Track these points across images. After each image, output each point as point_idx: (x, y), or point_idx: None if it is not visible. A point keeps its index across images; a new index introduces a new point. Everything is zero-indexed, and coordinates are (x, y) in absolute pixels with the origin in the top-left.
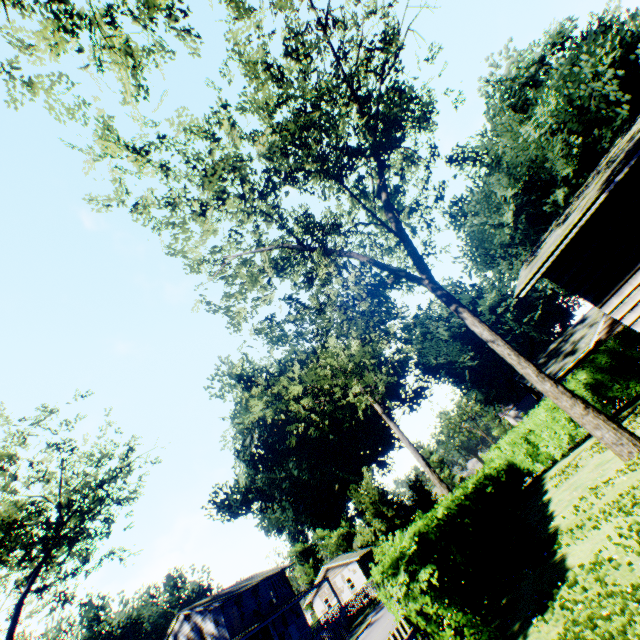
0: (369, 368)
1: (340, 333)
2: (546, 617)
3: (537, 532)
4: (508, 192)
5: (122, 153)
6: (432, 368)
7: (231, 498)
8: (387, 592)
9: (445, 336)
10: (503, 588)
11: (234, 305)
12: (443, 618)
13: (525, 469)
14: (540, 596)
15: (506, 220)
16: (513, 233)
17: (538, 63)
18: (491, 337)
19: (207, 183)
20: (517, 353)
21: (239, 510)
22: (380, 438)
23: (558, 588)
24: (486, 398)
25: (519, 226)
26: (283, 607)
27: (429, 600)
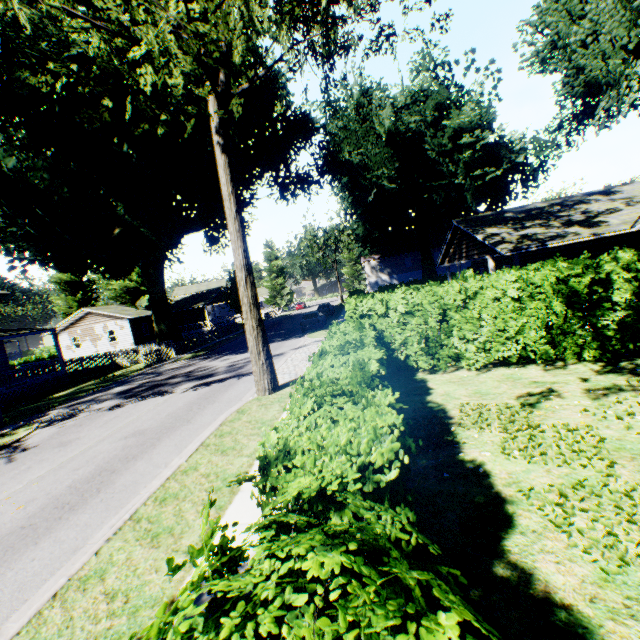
0: None
1: None
2: None
3: None
4: None
5: None
6: (339, 163)
7: None
8: None
9: (384, 128)
10: None
11: None
12: None
13: (401, 353)
14: None
15: None
16: None
17: None
18: None
19: None
20: None
21: None
22: (221, 207)
23: None
24: (365, 236)
25: None
26: None
27: None
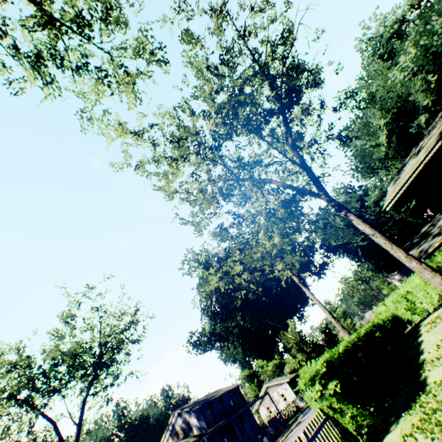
0: (287, 252)
1: (267, 234)
2: (410, 412)
3: (411, 362)
4: (381, 121)
5: (128, 137)
6: (333, 248)
7: (201, 339)
8: (309, 395)
9: (341, 225)
10: (385, 396)
11: (199, 222)
12: (346, 413)
13: (406, 319)
14: (408, 400)
15: (381, 141)
16: (387, 150)
17: (400, 21)
18: (371, 232)
19: (179, 151)
20: (390, 242)
21: (206, 347)
22: (298, 298)
23: (419, 396)
24: (375, 267)
25: (391, 145)
26: (240, 410)
27: (335, 400)
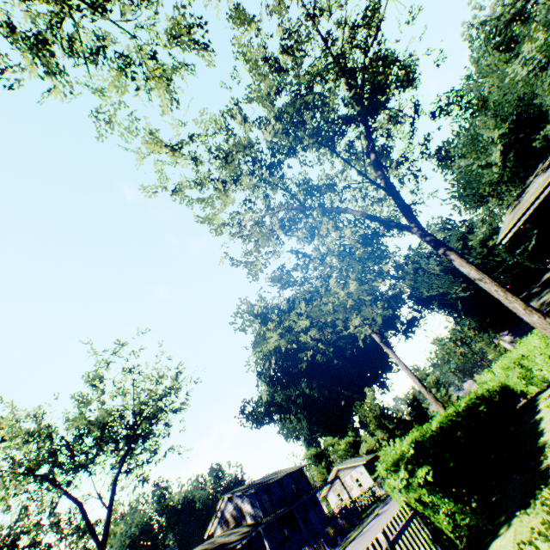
0: (366, 304)
1: (340, 278)
2: (527, 511)
3: (527, 446)
4: (495, 133)
5: (163, 151)
6: (425, 300)
7: (256, 410)
8: (391, 484)
9: (436, 270)
10: (492, 489)
11: (253, 261)
12: (439, 508)
13: (519, 391)
14: (524, 496)
15: (494, 160)
16: (501, 172)
17: None
18: (478, 276)
19: (227, 168)
20: (504, 289)
21: (263, 420)
22: (379, 362)
23: (540, 490)
24: (480, 325)
25: (507, 164)
26: (303, 497)
27: (425, 491)
